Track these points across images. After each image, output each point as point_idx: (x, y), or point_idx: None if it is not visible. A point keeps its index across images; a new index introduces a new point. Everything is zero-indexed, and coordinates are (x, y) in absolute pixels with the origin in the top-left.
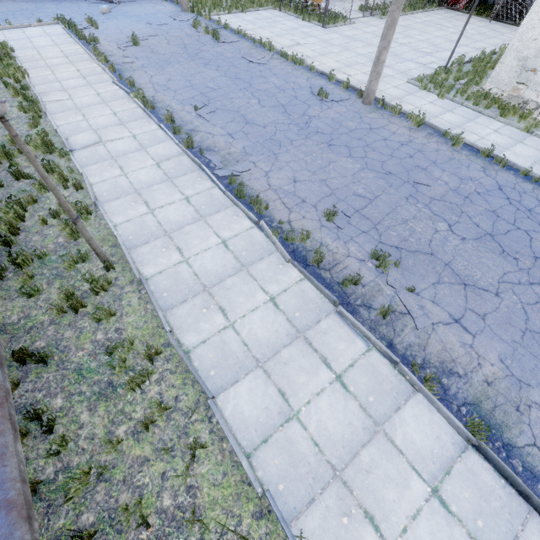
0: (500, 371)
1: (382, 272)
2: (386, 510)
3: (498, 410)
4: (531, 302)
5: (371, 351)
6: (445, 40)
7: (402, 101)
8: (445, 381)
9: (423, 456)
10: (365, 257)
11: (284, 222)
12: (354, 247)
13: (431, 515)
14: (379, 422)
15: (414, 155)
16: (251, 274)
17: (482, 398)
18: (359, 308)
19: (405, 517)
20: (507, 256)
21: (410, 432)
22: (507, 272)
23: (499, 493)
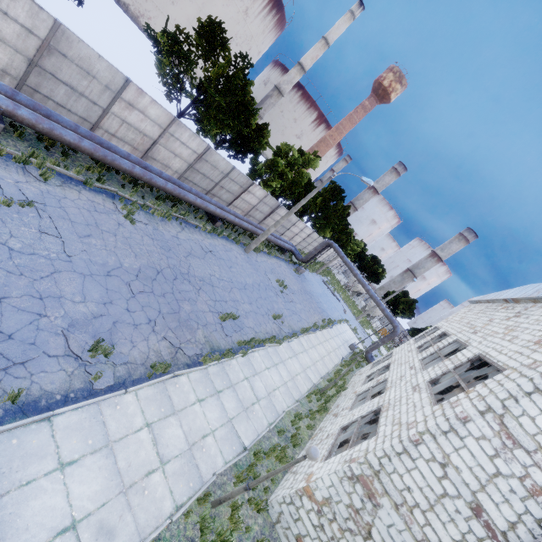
0: None
1: None
2: None
3: None
4: None
5: None
6: None
7: None
8: None
9: None
10: None
11: None
12: None
13: None
14: None
15: None
16: None
17: None
18: None
19: None
20: None
21: None
22: None
23: None
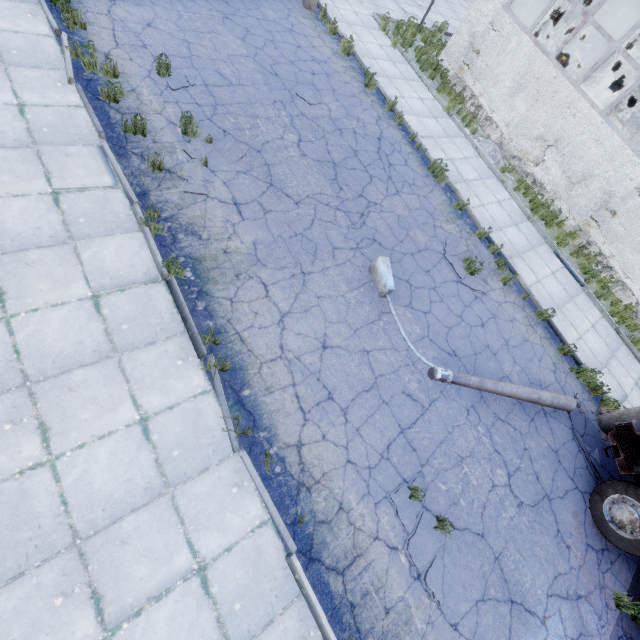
0: (246, 249)
1: (189, 141)
2: (26, 294)
3: (217, 270)
4: (325, 220)
5: (116, 189)
6: (448, 7)
7: (350, 27)
8: (180, 236)
9: (103, 272)
10: (179, 123)
11: (96, 48)
12: (174, 110)
13: (76, 310)
14: (76, 238)
15: (318, 74)
16: (8, 73)
17: (208, 259)
18: (133, 155)
19: (44, 303)
20: (335, 184)
21: (105, 254)
22: (323, 194)
23: (164, 315)
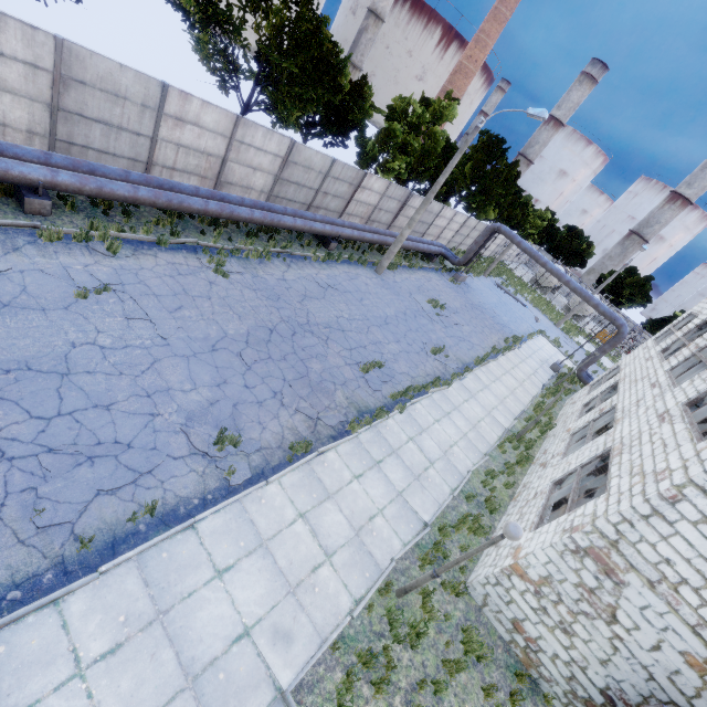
0: None
1: None
2: None
3: None
4: None
5: None
6: None
7: None
8: None
9: None
10: None
11: None
12: None
13: None
14: None
15: None
16: None
17: None
18: None
19: None
20: None
21: None
22: None
23: None
